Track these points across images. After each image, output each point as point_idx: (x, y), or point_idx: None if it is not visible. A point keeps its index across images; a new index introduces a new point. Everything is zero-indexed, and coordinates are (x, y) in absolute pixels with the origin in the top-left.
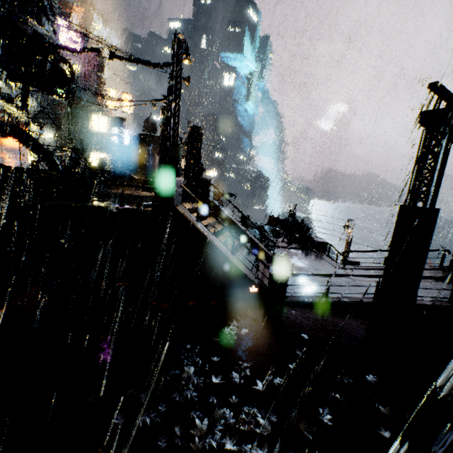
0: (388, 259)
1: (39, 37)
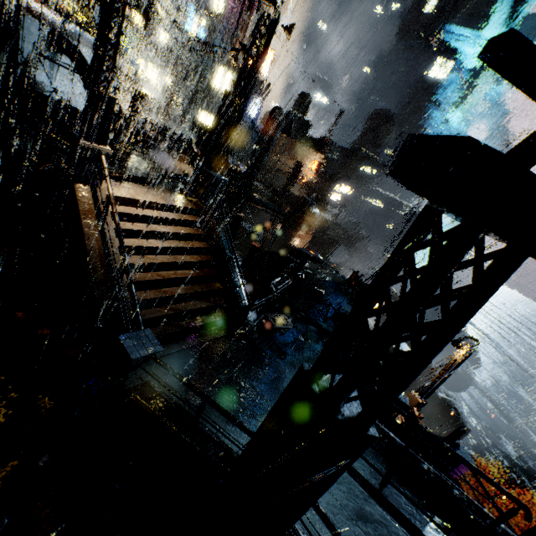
0: (246, 449)
1: None
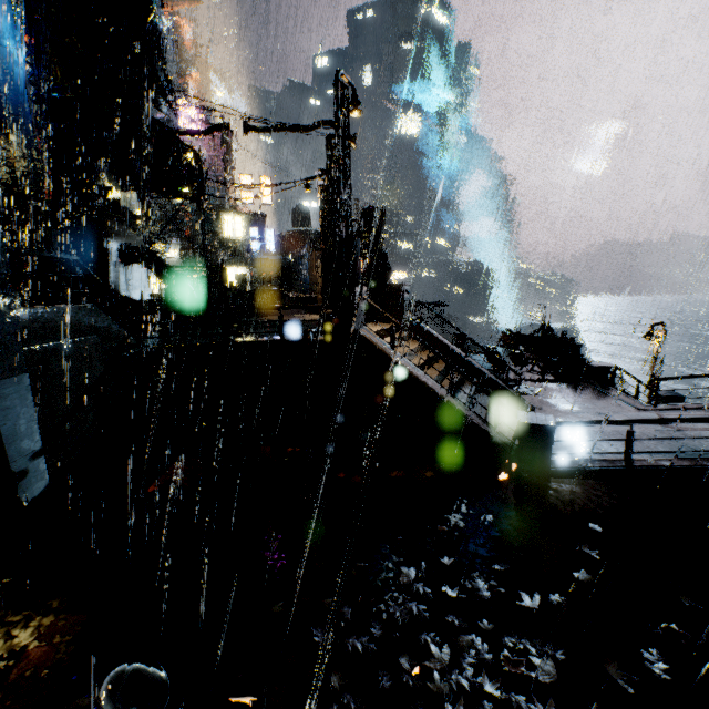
0: None
1: (158, 125)
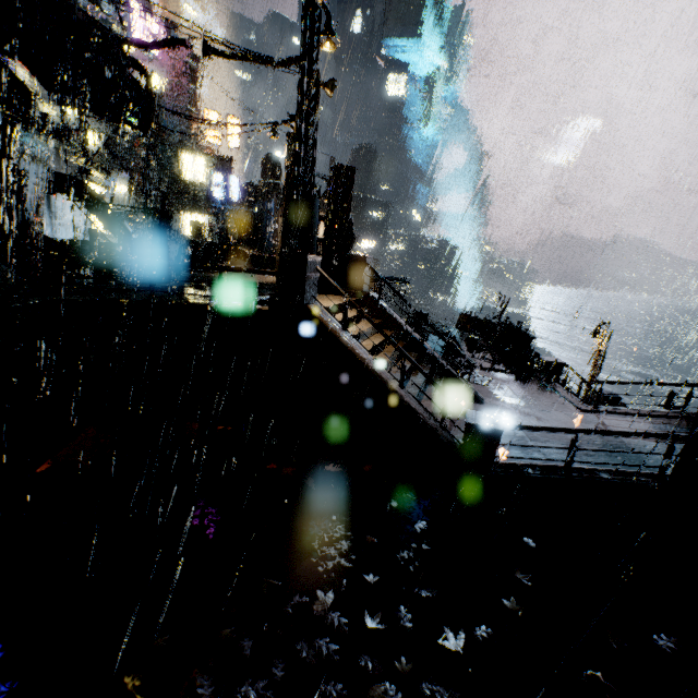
0: None
1: (95, 26)
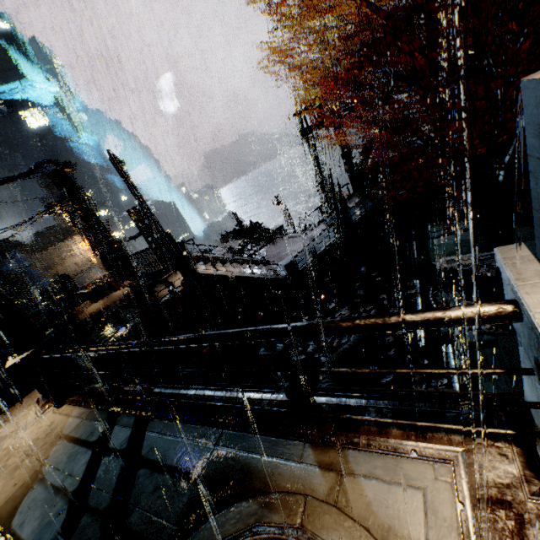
0: (332, 213)
1: None
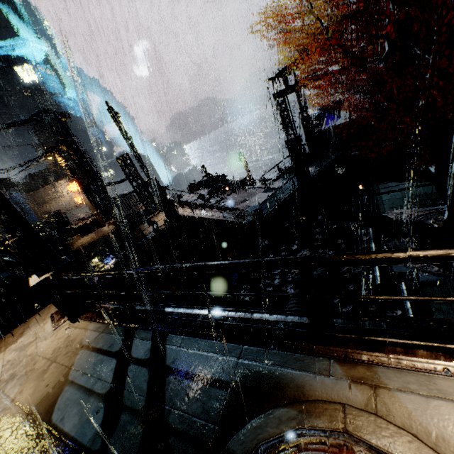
0: (294, 168)
1: None
